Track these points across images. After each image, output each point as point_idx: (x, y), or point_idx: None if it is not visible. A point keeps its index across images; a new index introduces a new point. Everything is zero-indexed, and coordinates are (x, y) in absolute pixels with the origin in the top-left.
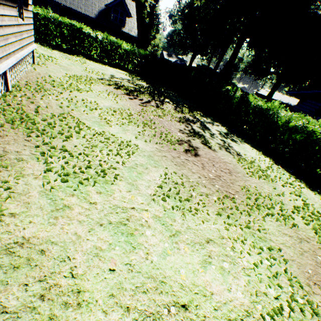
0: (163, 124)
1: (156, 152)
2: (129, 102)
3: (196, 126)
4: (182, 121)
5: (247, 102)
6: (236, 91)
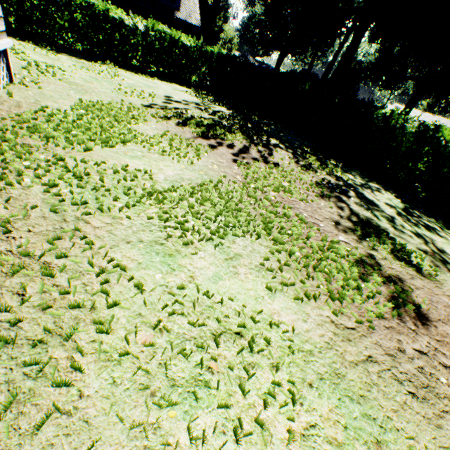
0: (297, 210)
1: (340, 344)
2: (213, 158)
3: (354, 203)
4: (326, 194)
5: (436, 141)
6: (400, 116)
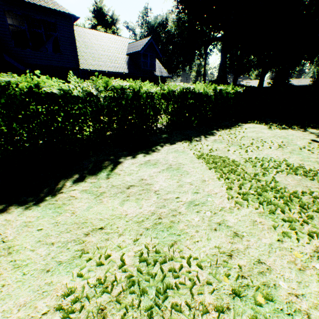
0: None
1: None
2: None
3: None
4: None
5: None
6: None
